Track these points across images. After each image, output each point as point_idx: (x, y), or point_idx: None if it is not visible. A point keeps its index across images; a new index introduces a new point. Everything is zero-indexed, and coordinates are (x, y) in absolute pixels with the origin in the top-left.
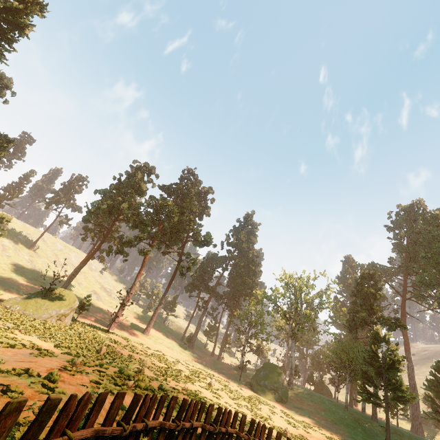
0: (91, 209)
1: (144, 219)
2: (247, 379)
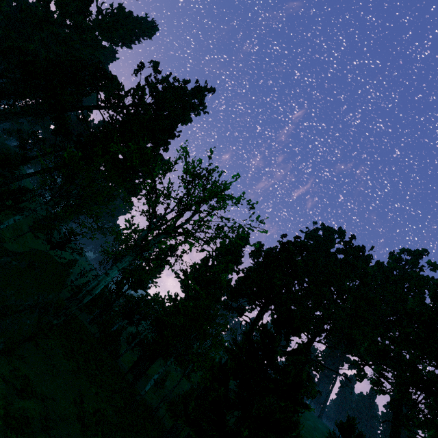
0: None
1: None
2: None
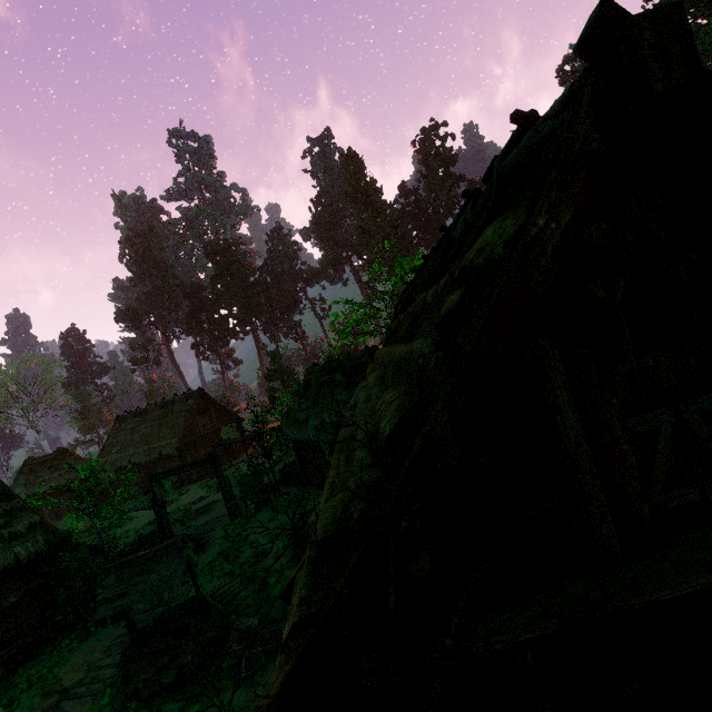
0: None
1: None
2: None
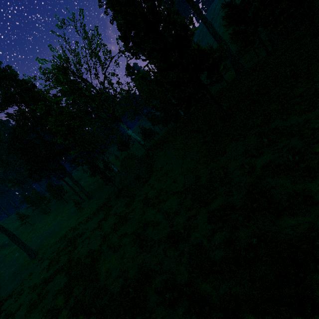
0: None
1: None
2: None
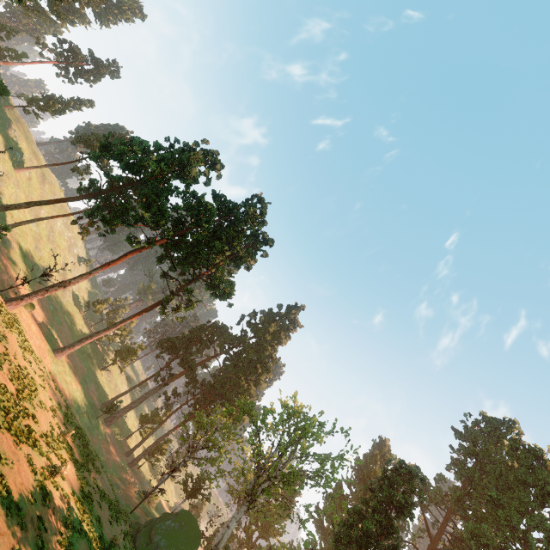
0: (109, 142)
1: (165, 205)
2: (143, 520)
